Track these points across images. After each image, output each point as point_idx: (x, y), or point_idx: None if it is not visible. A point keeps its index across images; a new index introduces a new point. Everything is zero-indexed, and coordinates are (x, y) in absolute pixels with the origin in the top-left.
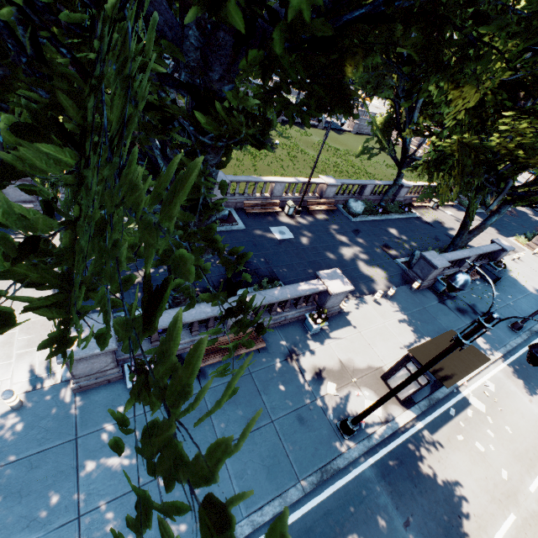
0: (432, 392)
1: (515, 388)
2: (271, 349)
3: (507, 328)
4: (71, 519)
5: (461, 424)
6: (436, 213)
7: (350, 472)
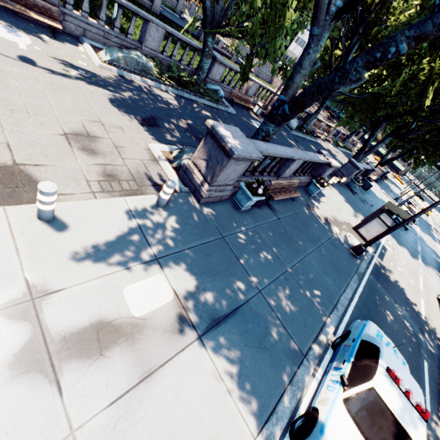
0: None
1: (396, 244)
2: (297, 200)
3: None
4: (256, 293)
5: (388, 257)
6: (325, 144)
7: (365, 276)
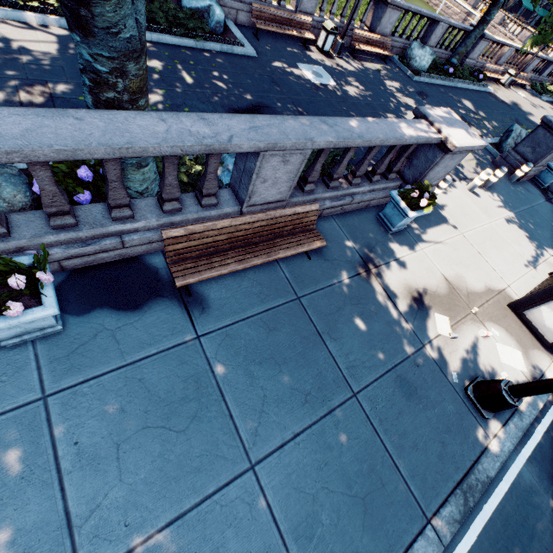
0: None
1: None
2: (329, 254)
3: None
4: None
5: None
6: (509, 93)
7: (502, 480)
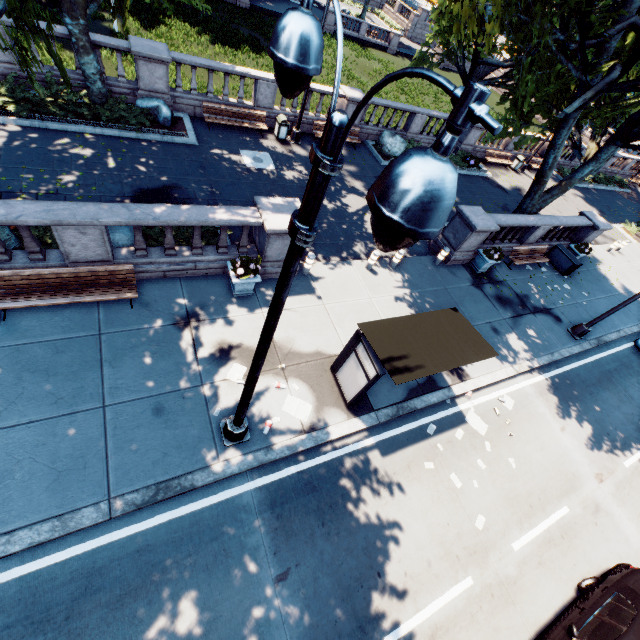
0: (408, 398)
1: (546, 410)
2: (155, 306)
3: (564, 332)
4: None
5: (440, 447)
6: (518, 178)
7: (216, 495)
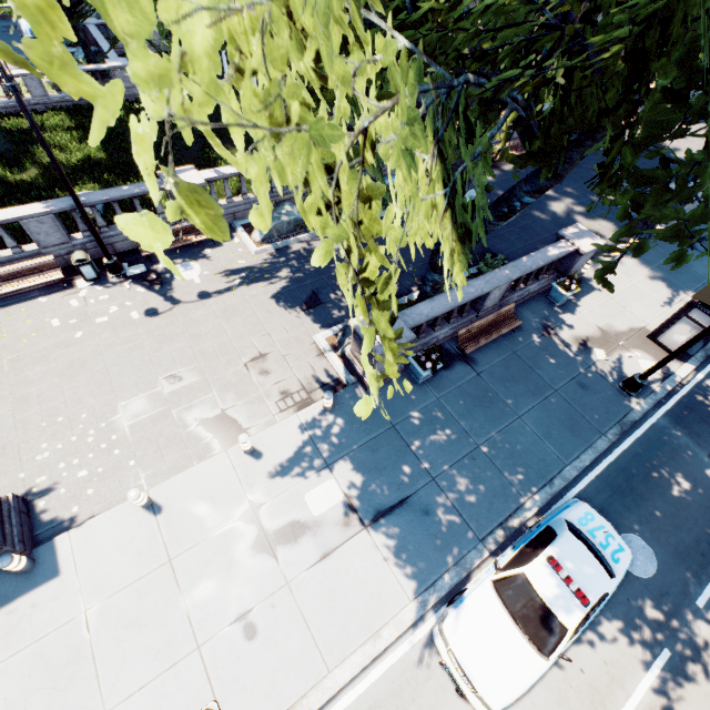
0: (705, 343)
1: None
2: (523, 327)
3: None
4: (429, 481)
5: None
6: None
7: (645, 423)
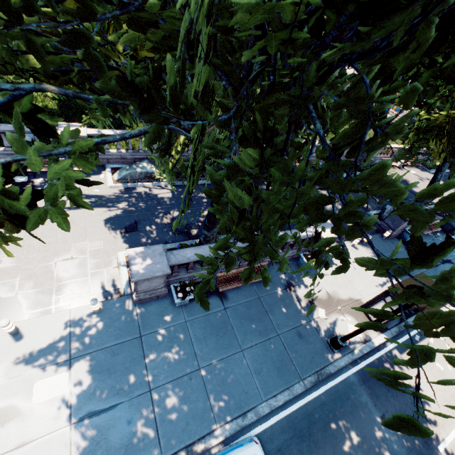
0: (401, 321)
1: None
2: (273, 280)
3: None
4: (145, 391)
5: None
6: (402, 172)
7: (339, 377)
